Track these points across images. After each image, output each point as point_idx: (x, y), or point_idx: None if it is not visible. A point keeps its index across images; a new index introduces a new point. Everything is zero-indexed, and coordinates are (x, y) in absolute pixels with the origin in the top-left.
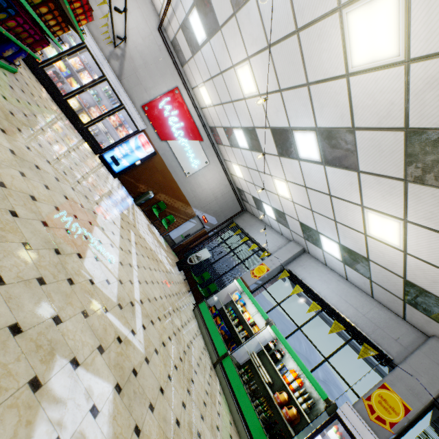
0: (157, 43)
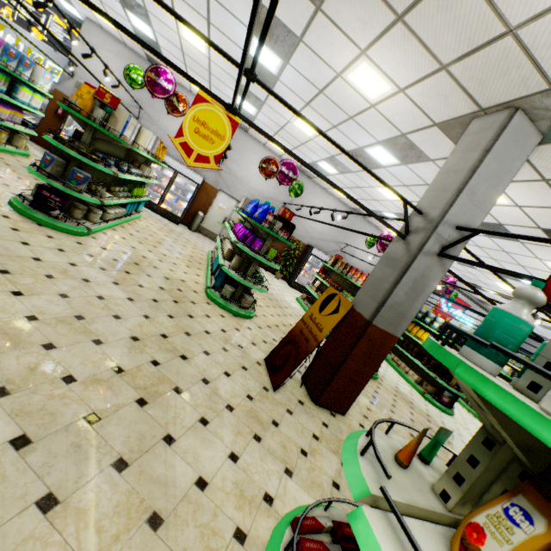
0: None
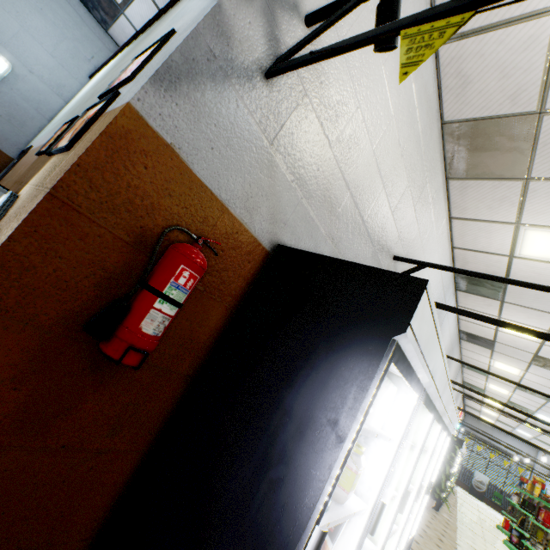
0: (460, 401)
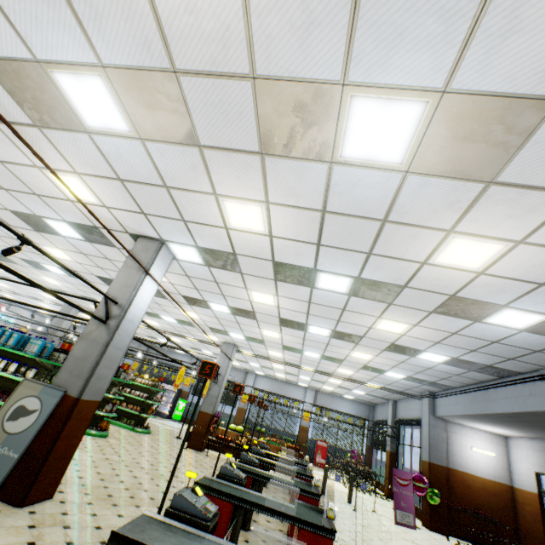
0: None
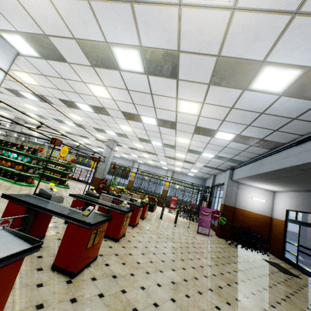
0: None
